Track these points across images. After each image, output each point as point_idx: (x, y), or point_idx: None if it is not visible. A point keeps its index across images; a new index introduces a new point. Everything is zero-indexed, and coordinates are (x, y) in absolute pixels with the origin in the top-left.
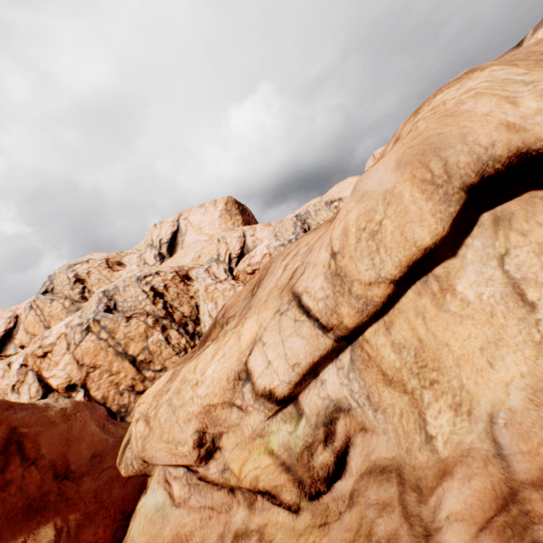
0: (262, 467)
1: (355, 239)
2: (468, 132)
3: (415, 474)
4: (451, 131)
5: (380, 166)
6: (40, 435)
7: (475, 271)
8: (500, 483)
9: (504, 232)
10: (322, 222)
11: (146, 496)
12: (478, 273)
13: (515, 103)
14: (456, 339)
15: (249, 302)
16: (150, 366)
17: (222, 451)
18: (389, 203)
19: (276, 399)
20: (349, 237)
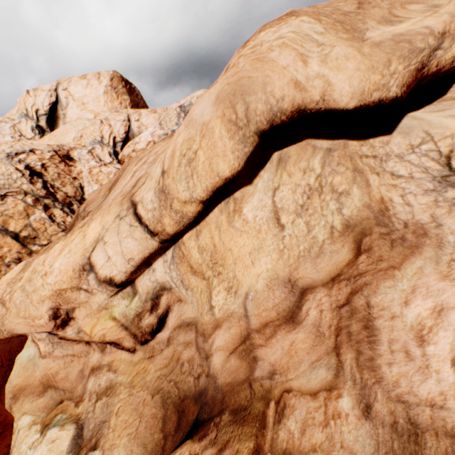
0: (108, 328)
1: (177, 163)
2: (269, 82)
3: (202, 327)
4: (258, 78)
5: (207, 95)
6: None
7: (259, 198)
8: (244, 330)
9: (281, 171)
10: None
11: (23, 351)
12: (259, 200)
13: (306, 63)
14: (237, 247)
15: (102, 202)
16: (36, 242)
17: (76, 320)
18: (204, 135)
19: (115, 284)
20: (174, 160)
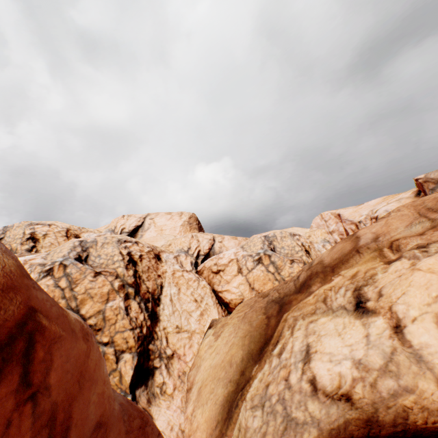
0: None
1: None
2: None
3: None
4: None
5: None
6: (57, 343)
7: None
8: None
9: None
10: (286, 247)
11: None
12: None
13: None
14: None
15: None
16: (97, 335)
17: None
18: None
19: None
20: None
